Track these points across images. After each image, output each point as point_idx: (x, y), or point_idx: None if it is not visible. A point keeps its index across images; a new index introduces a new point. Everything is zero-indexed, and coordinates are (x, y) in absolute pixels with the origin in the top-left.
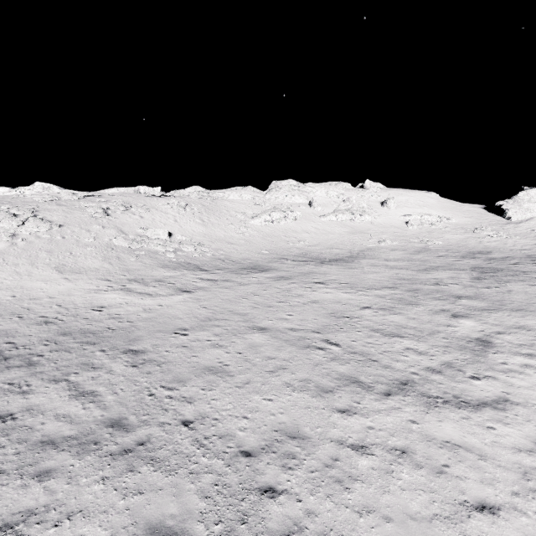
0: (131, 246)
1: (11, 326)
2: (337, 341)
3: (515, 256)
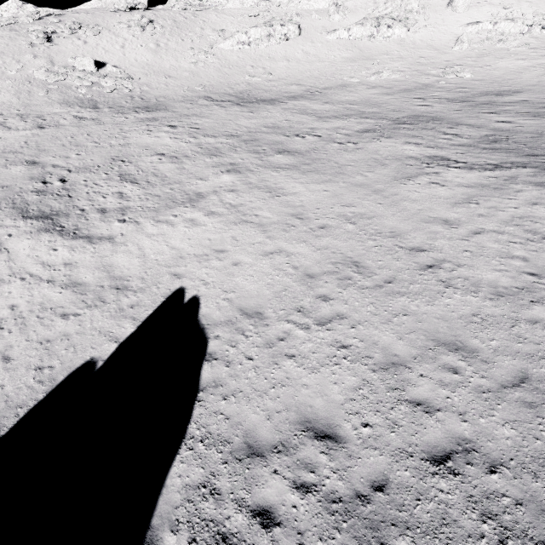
0: (48, 80)
1: None
2: (71, 179)
3: (537, 100)
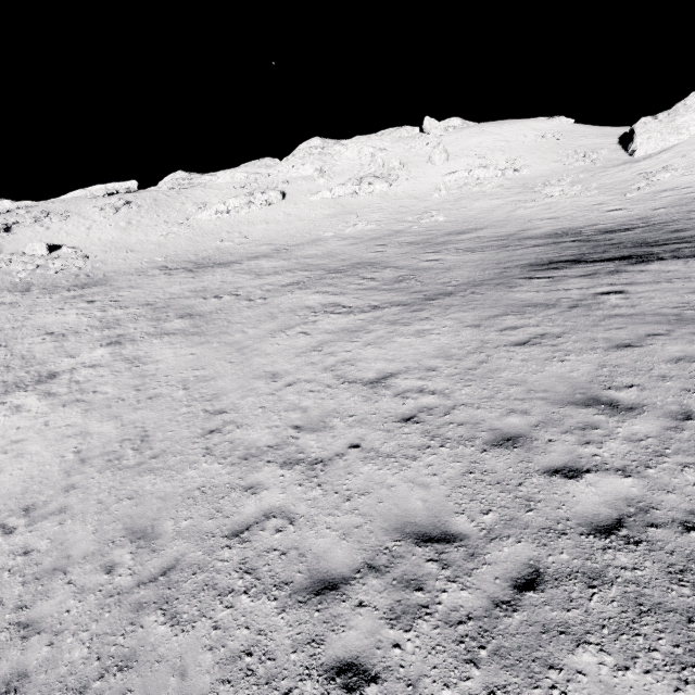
0: None
1: None
2: None
3: (490, 235)
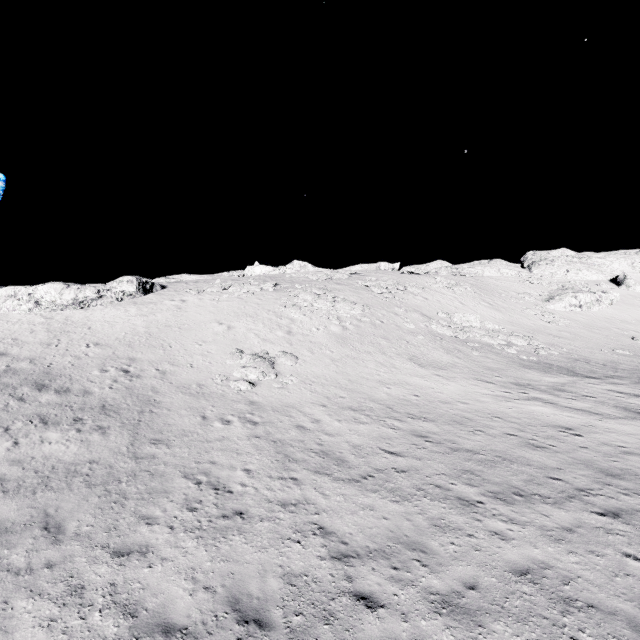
0: (458, 336)
1: (496, 445)
2: None
3: None
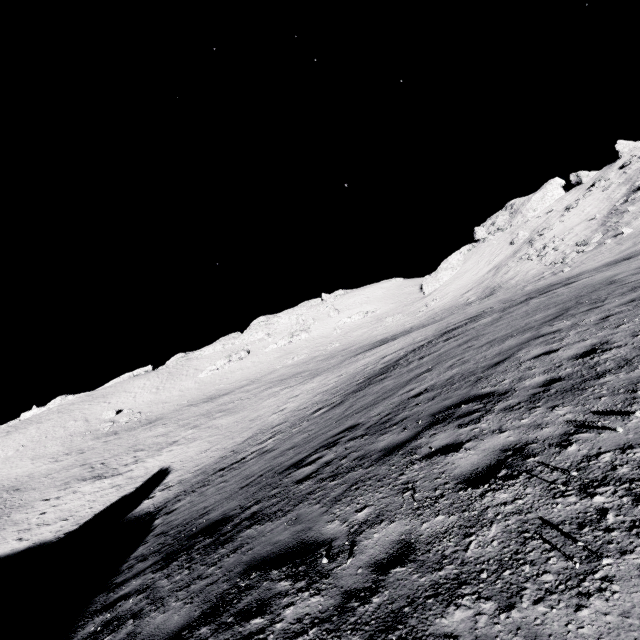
0: (84, 430)
1: None
2: (107, 461)
3: (356, 347)
